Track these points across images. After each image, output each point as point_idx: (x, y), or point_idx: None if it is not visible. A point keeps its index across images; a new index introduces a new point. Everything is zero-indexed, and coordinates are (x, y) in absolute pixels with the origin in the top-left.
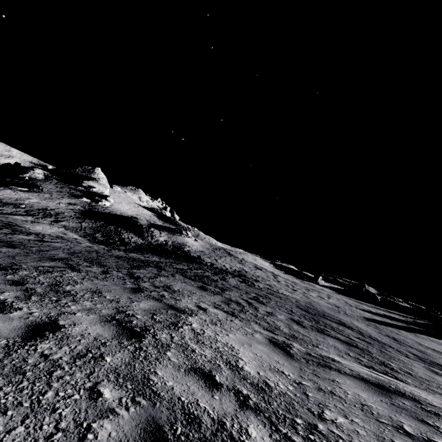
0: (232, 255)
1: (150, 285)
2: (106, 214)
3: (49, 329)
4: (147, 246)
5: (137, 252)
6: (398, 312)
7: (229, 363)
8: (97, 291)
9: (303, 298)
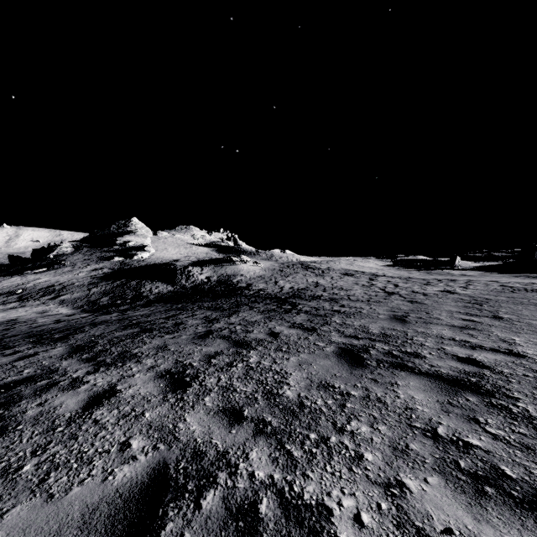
0: (310, 268)
1: None
2: (137, 268)
3: None
4: (174, 293)
5: (136, 308)
6: None
7: None
8: None
9: (397, 306)
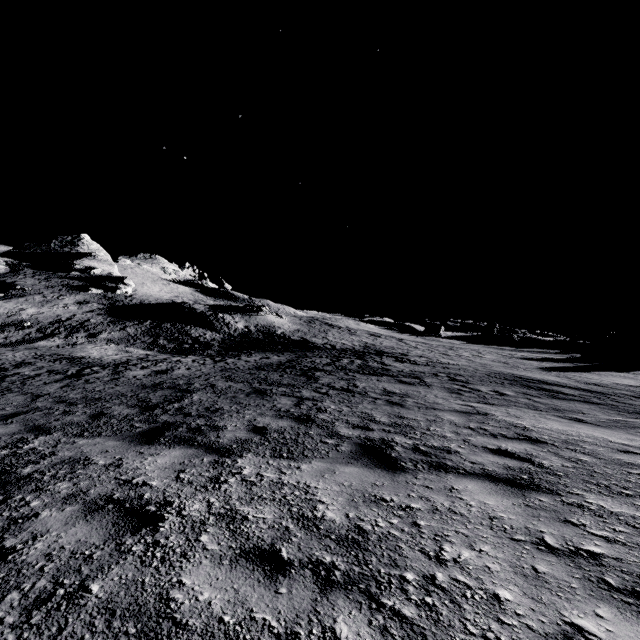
0: (334, 326)
1: (379, 395)
2: (140, 307)
3: (508, 453)
4: (232, 340)
5: (237, 353)
6: (542, 349)
7: (613, 442)
8: (398, 416)
9: (469, 362)
